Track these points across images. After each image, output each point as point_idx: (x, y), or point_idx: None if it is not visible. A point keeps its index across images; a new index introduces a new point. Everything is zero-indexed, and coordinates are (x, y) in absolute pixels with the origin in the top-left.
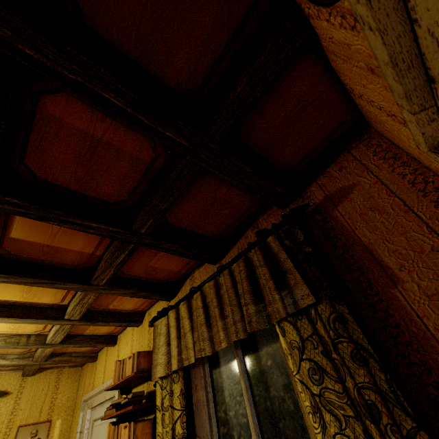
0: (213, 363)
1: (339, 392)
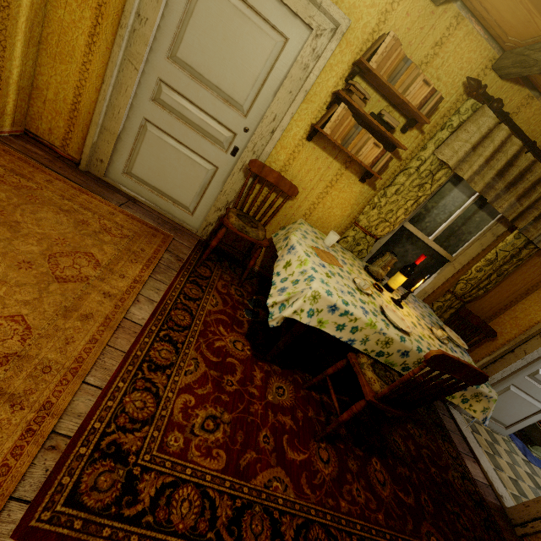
0: (454, 179)
1: (499, 264)
